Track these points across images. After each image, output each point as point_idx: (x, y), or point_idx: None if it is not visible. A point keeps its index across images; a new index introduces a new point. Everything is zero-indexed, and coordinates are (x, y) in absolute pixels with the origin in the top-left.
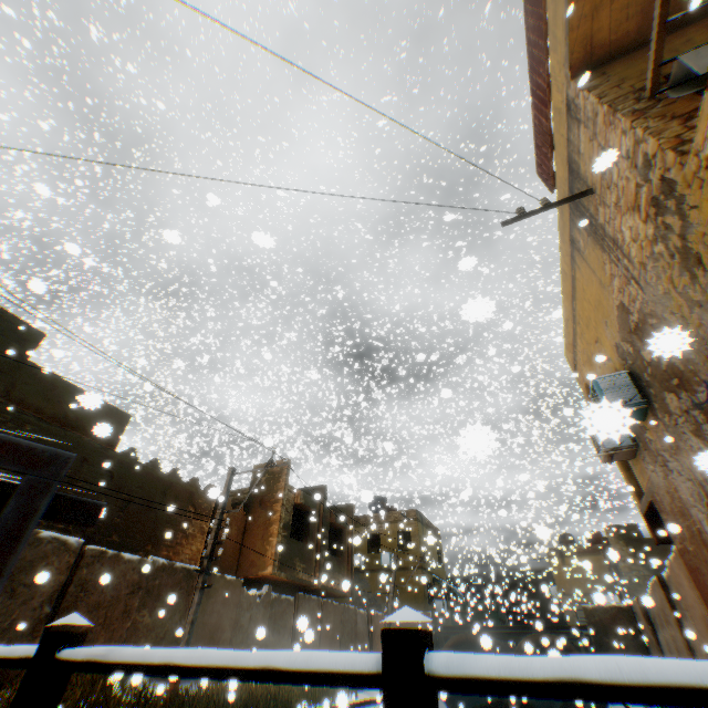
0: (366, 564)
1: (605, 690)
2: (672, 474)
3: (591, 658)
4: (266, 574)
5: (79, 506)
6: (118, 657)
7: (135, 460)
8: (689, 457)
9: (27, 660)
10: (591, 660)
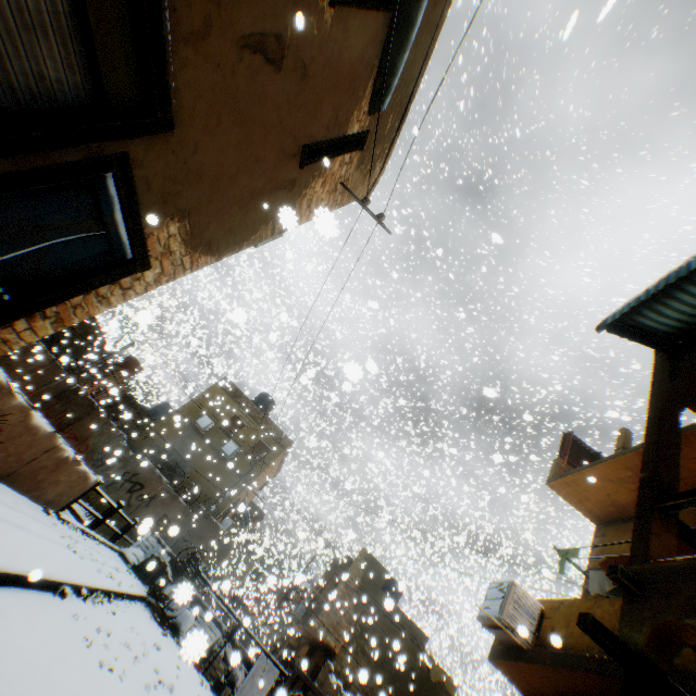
0: None
1: None
2: None
3: None
4: None
5: None
6: None
7: (428, 675)
8: None
9: None
10: None
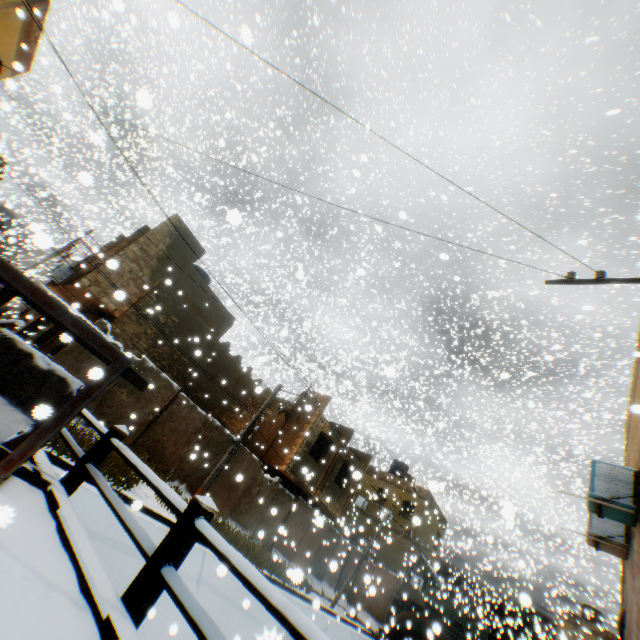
0: (367, 509)
1: (233, 567)
2: (632, 590)
3: (238, 555)
4: (280, 469)
5: (139, 379)
6: (125, 453)
7: (227, 351)
8: (639, 581)
9: (103, 435)
10: (237, 555)
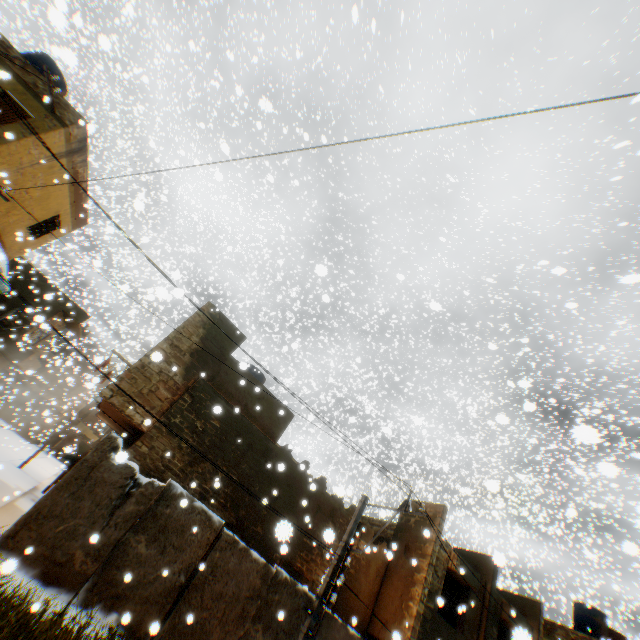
0: None
1: None
2: None
3: None
4: None
5: None
6: None
7: (288, 457)
8: None
9: None
10: None
